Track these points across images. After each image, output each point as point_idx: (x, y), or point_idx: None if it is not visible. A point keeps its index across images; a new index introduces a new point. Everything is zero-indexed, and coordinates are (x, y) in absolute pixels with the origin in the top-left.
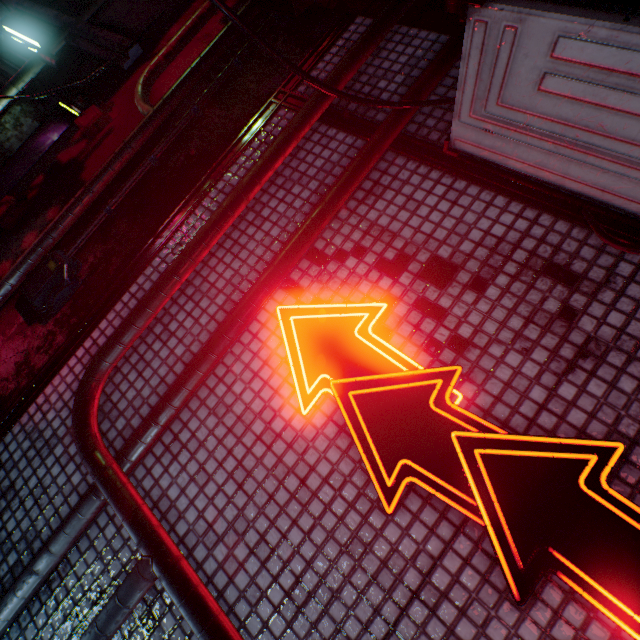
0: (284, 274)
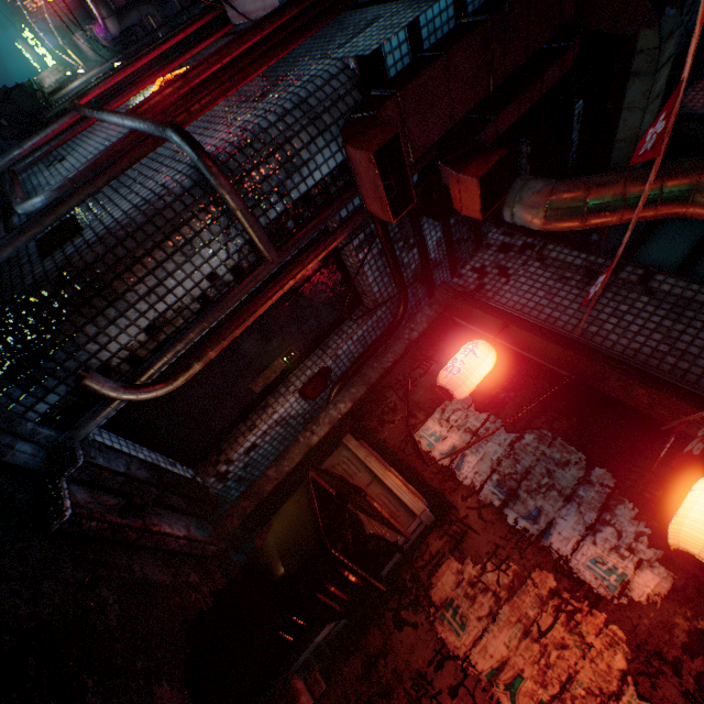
0: (165, 70)
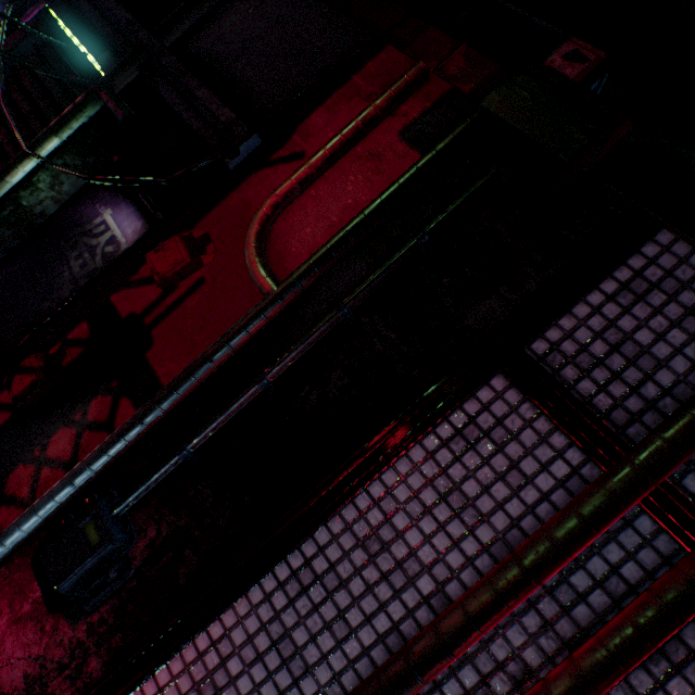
0: None
